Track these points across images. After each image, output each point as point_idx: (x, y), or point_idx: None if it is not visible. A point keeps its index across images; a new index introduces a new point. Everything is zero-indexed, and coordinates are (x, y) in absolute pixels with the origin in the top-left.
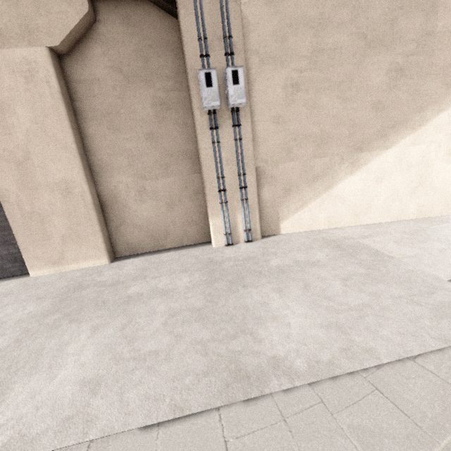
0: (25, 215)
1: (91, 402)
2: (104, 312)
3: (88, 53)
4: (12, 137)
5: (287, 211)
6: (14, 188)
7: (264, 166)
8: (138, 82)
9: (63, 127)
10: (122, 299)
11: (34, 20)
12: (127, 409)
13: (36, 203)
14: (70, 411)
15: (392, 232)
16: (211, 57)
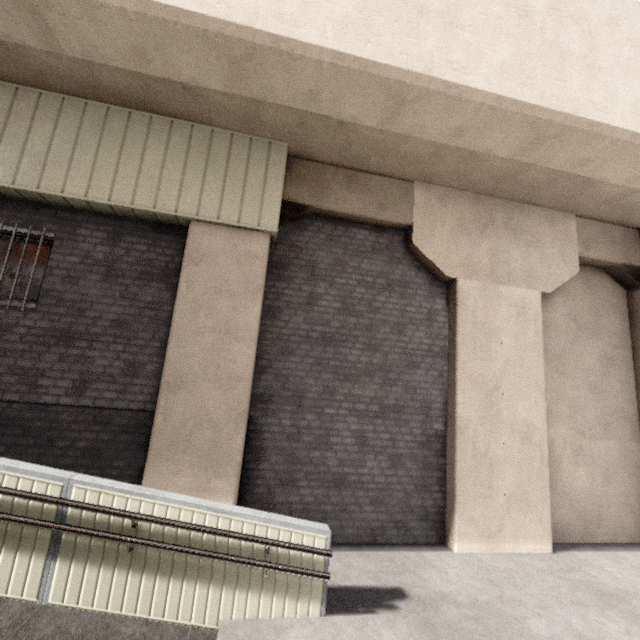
0: (475, 456)
1: None
2: None
3: (551, 300)
4: (490, 364)
5: None
6: (475, 419)
7: None
8: (588, 333)
9: (538, 364)
10: None
11: (537, 270)
12: None
13: (492, 443)
14: None
15: None
16: None
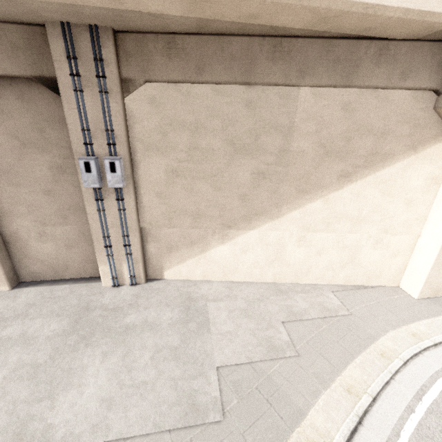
0: None
1: None
2: None
3: None
4: None
5: (169, 263)
6: None
7: (150, 228)
8: (35, 148)
9: None
10: None
11: None
12: None
13: None
14: None
15: (239, 298)
16: (95, 144)
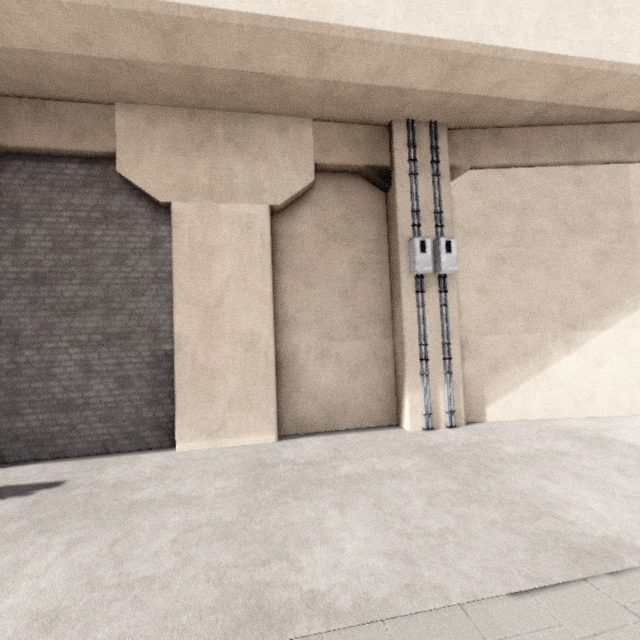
0: (195, 368)
1: (419, 572)
2: (332, 491)
3: (298, 213)
4: (210, 282)
5: (493, 392)
6: (194, 336)
7: (467, 337)
8: (340, 241)
9: (264, 277)
10: (342, 478)
11: (264, 183)
12: (474, 579)
13: (213, 355)
14: (402, 579)
15: (633, 427)
16: (422, 227)
